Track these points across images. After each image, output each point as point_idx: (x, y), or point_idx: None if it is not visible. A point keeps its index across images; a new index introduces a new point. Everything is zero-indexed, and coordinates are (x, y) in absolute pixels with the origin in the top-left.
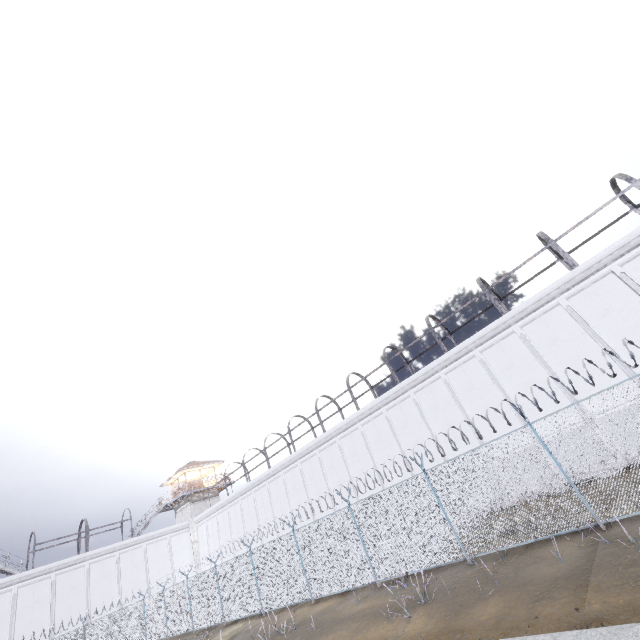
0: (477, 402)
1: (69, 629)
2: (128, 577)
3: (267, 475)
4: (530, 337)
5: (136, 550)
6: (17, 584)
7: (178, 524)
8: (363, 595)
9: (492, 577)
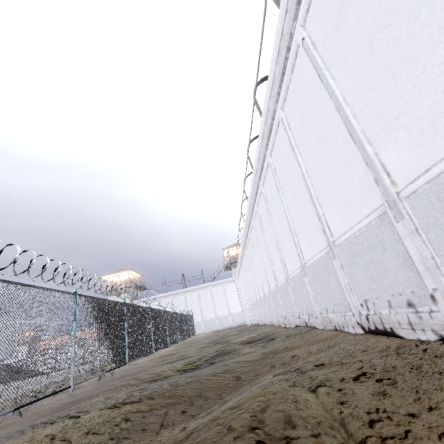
0: (288, 187)
1: None
2: (204, 302)
3: (240, 256)
4: (313, 37)
5: (206, 290)
6: (159, 299)
7: (227, 279)
8: (129, 367)
9: None
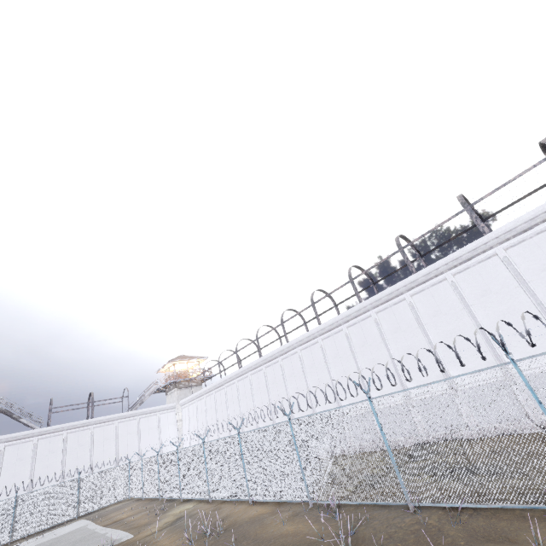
0: (443, 327)
1: (76, 475)
2: (124, 441)
3: (236, 374)
4: (515, 261)
5: (131, 421)
6: (37, 436)
7: (166, 405)
8: (294, 511)
9: (437, 544)
